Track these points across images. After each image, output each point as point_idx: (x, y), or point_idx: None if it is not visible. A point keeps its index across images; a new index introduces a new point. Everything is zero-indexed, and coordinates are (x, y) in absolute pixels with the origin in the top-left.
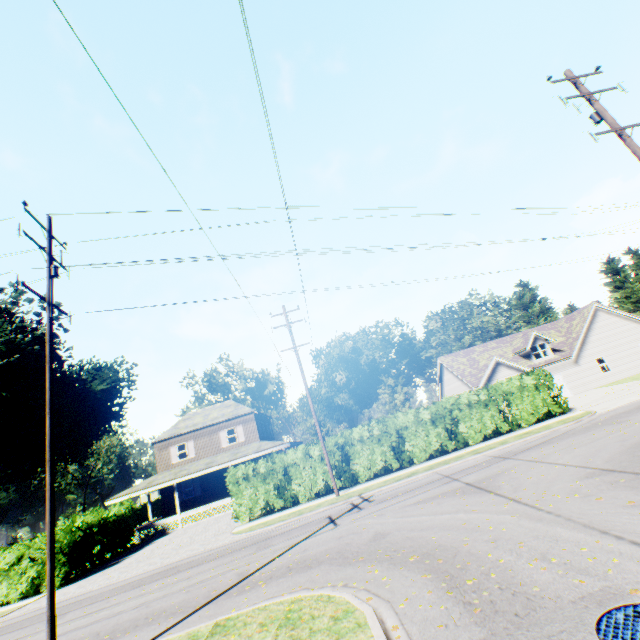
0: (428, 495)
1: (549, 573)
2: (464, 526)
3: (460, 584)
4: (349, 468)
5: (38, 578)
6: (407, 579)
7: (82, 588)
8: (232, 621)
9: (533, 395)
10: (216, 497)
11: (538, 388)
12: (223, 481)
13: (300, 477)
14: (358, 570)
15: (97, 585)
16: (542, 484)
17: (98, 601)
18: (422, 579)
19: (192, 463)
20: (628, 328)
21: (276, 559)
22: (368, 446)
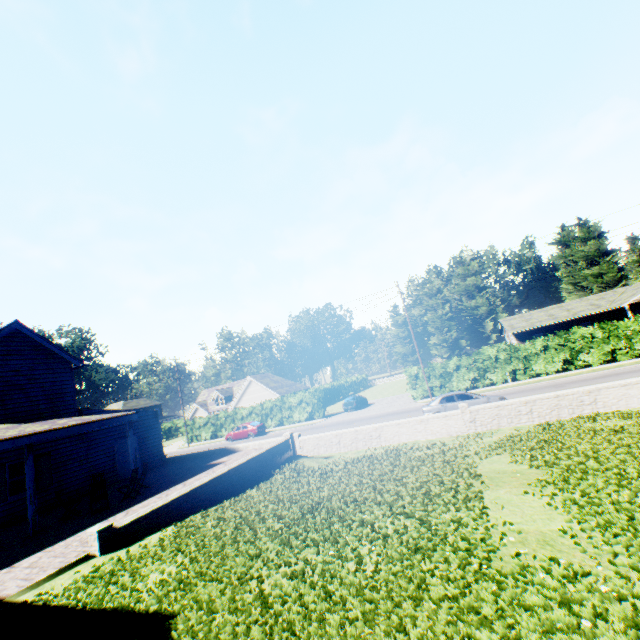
0: None
1: None
2: None
3: None
4: None
5: None
6: None
7: None
8: None
9: None
10: None
11: None
12: None
13: None
14: None
15: None
16: None
17: None
18: None
19: None
20: (265, 394)
21: None
22: None
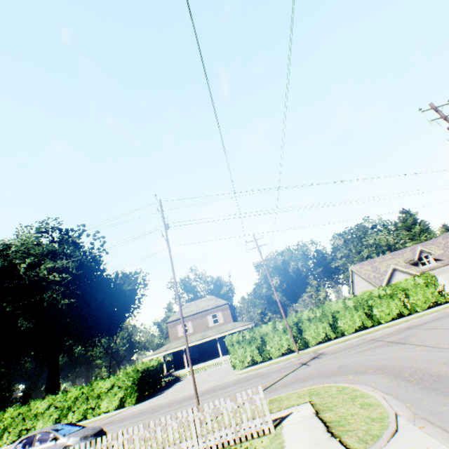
0: (364, 348)
1: (448, 367)
2: (394, 357)
3: (401, 375)
4: (302, 337)
5: (124, 397)
6: (370, 377)
7: (153, 402)
8: (279, 398)
9: (424, 290)
10: (207, 358)
11: (427, 285)
12: (211, 348)
13: (271, 342)
14: (338, 377)
15: (163, 400)
16: (438, 338)
17: (174, 405)
18: (379, 376)
19: (191, 336)
20: None
21: (280, 380)
22: (313, 323)
